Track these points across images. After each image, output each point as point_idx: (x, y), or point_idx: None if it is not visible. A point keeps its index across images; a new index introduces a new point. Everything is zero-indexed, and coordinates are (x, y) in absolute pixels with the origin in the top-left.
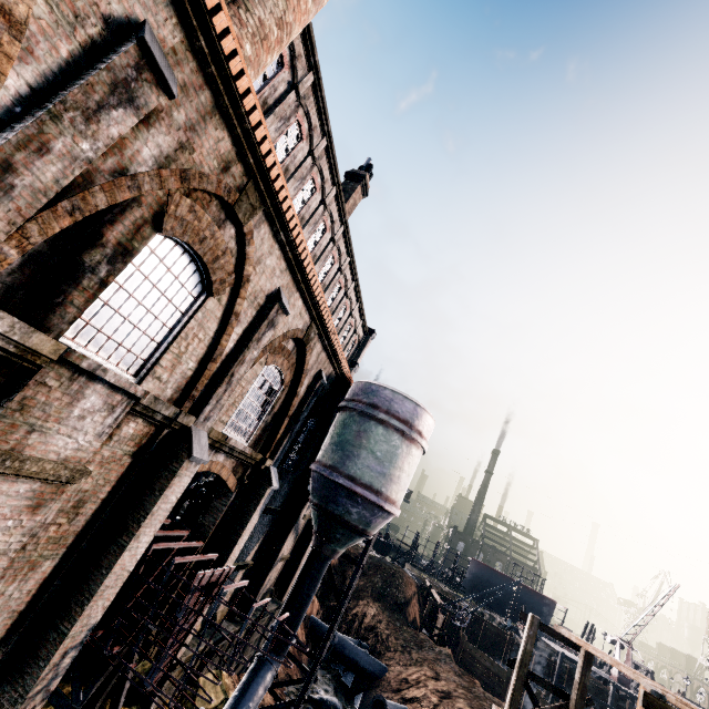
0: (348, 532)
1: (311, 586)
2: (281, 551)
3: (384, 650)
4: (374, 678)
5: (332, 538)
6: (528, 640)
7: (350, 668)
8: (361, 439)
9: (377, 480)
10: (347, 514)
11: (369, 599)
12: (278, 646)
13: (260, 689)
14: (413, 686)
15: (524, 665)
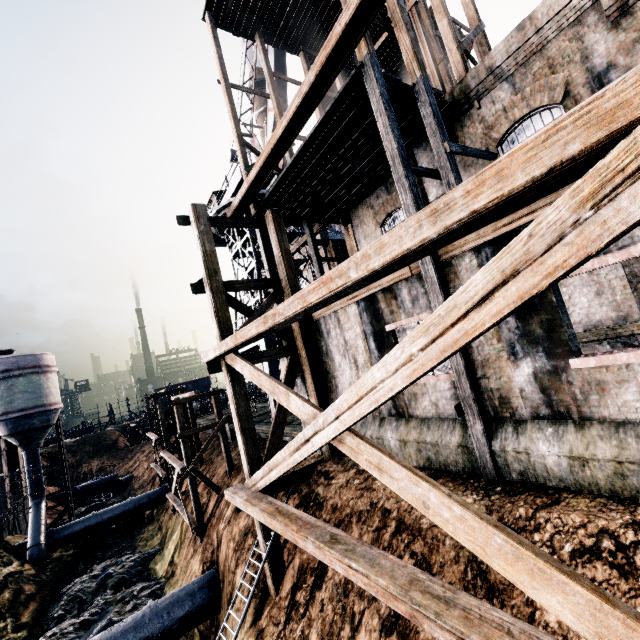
0: (40, 431)
1: (37, 465)
2: (4, 470)
3: (113, 469)
4: (114, 481)
5: (33, 440)
6: (147, 406)
7: (98, 491)
8: (13, 390)
9: (38, 401)
10: (33, 425)
11: (89, 459)
12: (39, 495)
13: (43, 511)
14: (134, 465)
15: (150, 414)
